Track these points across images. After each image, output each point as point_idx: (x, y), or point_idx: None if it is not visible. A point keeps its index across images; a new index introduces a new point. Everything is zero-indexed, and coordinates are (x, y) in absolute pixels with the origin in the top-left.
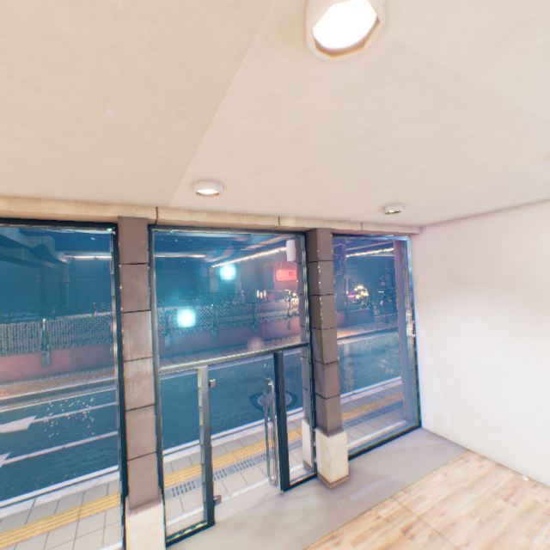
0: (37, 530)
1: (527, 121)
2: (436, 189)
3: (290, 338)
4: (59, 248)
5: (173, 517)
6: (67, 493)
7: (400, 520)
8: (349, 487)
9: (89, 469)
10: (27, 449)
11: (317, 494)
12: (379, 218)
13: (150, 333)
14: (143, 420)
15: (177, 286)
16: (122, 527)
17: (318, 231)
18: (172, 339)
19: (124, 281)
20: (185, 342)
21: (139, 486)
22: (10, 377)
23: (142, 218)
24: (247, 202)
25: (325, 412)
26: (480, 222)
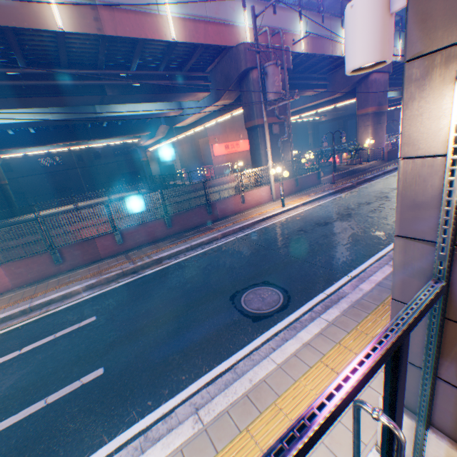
0: None
1: None
2: None
3: (245, 213)
4: None
5: None
6: None
7: None
8: None
9: None
10: None
11: None
12: None
13: None
14: None
15: (120, 174)
16: None
17: None
18: (122, 235)
19: None
20: (137, 236)
21: None
22: None
23: None
24: None
25: None
26: None
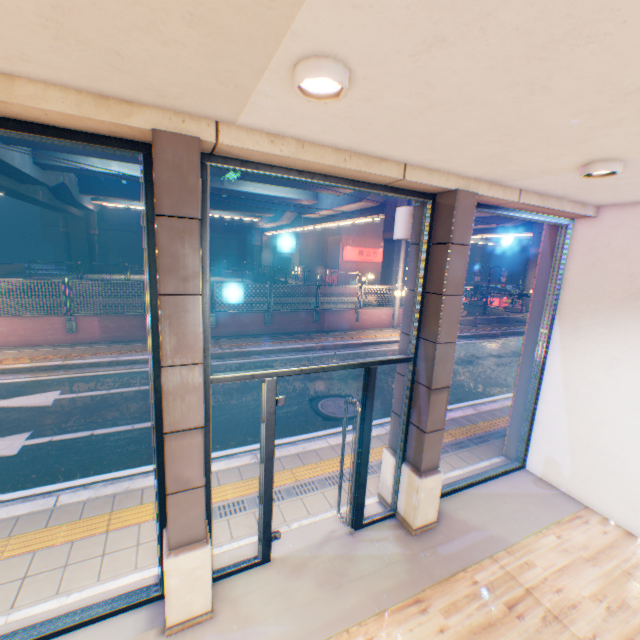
0: (59, 537)
1: None
2: None
3: (356, 332)
4: (84, 191)
5: (219, 545)
6: (94, 495)
7: (504, 591)
8: (436, 537)
9: (121, 465)
10: (50, 430)
11: (396, 540)
12: (554, 185)
13: (200, 330)
14: (187, 447)
15: (223, 253)
16: (159, 548)
17: (458, 196)
18: (217, 318)
19: (161, 244)
20: (232, 323)
21: (181, 525)
22: (32, 342)
23: (191, 138)
24: (373, 126)
25: (421, 449)
26: None
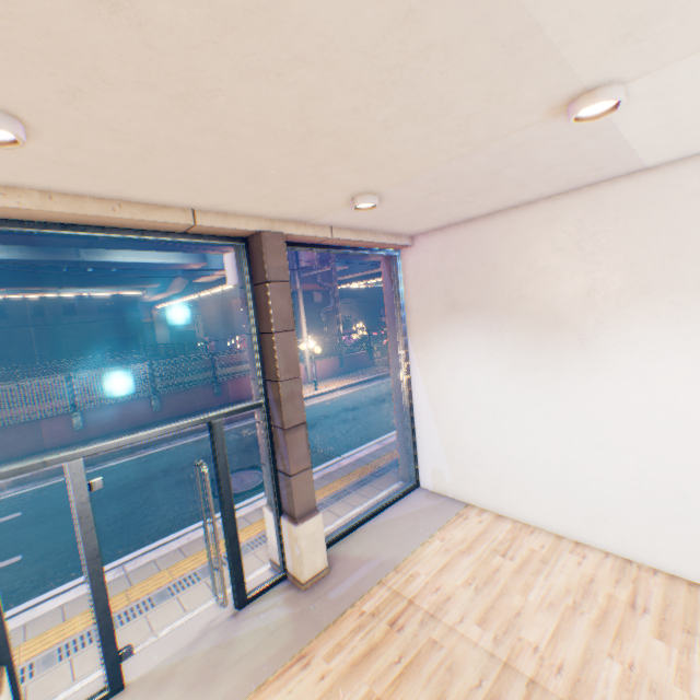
0: None
1: (517, 21)
2: (416, 167)
3: None
4: None
5: (52, 698)
6: None
7: (389, 610)
8: (329, 583)
9: None
10: None
11: (286, 603)
12: (354, 220)
13: None
14: None
15: (104, 339)
16: None
17: (264, 236)
18: (84, 417)
19: None
20: (107, 419)
21: None
22: None
23: None
24: (112, 173)
25: (291, 495)
26: (479, 228)
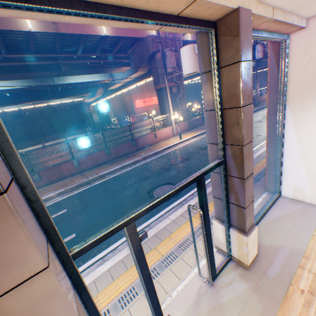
0: None
1: None
2: None
3: (157, 144)
4: None
5: None
6: None
7: None
8: (262, 265)
9: None
10: None
11: (241, 278)
12: None
13: (25, 235)
14: None
15: (71, 123)
16: None
17: (240, 14)
18: (78, 161)
19: None
20: (88, 161)
21: None
22: None
23: None
24: None
25: (243, 219)
26: None
